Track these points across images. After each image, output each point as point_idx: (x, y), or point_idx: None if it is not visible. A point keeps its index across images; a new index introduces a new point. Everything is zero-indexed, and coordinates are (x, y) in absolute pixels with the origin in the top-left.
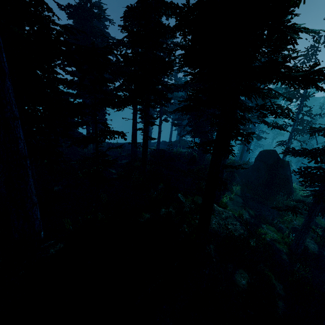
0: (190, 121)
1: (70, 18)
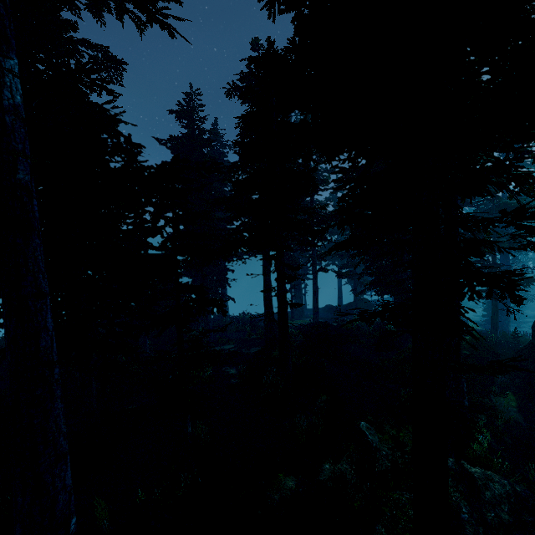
0: (369, 266)
1: (174, 152)
